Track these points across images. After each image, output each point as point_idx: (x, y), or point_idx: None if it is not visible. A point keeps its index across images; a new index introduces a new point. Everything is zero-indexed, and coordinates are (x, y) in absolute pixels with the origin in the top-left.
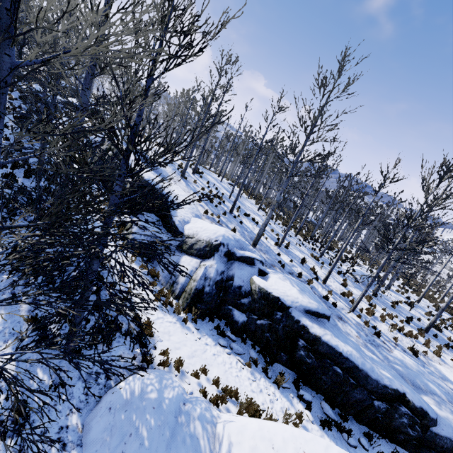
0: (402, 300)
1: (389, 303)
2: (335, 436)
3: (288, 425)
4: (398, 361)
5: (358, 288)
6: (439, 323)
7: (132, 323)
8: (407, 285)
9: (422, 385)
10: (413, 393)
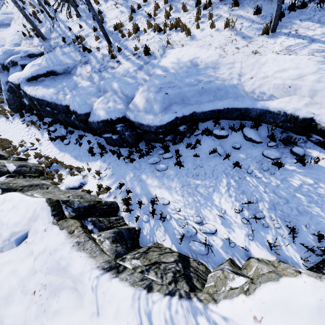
0: None
1: None
2: (57, 143)
3: None
4: (110, 75)
5: None
6: None
7: None
8: None
9: (108, 88)
10: (72, 102)
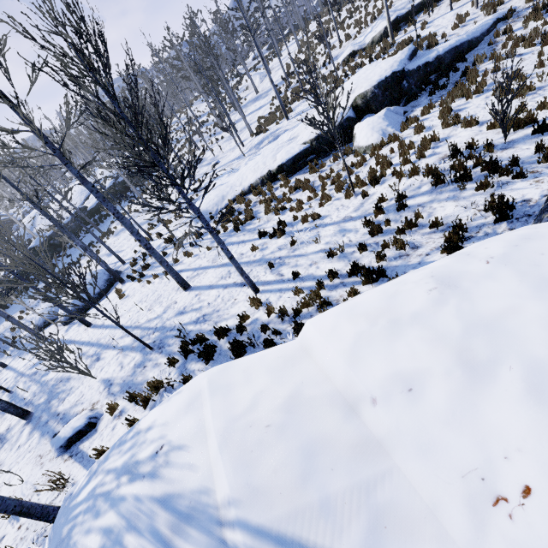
0: None
1: None
2: None
3: None
4: None
5: None
6: None
7: None
8: None
9: None
10: None
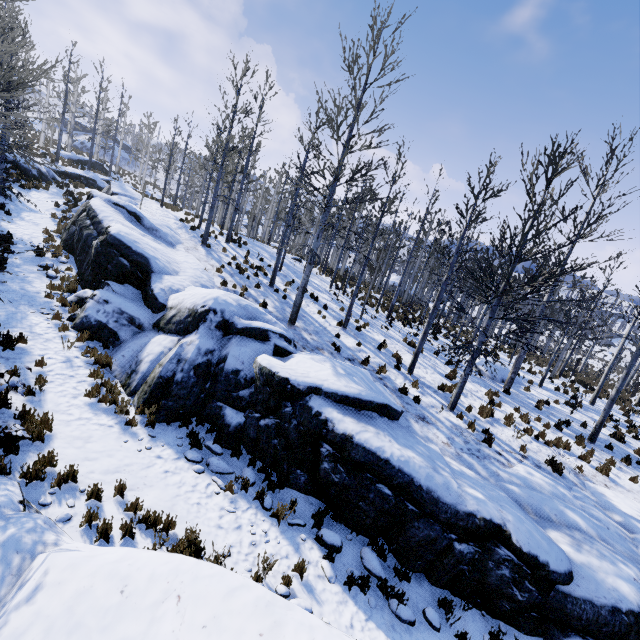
0: (558, 399)
1: (534, 403)
2: (371, 603)
3: (187, 557)
4: (516, 479)
5: (479, 383)
6: (625, 432)
7: (16, 421)
8: (580, 383)
9: (554, 514)
10: (519, 522)
